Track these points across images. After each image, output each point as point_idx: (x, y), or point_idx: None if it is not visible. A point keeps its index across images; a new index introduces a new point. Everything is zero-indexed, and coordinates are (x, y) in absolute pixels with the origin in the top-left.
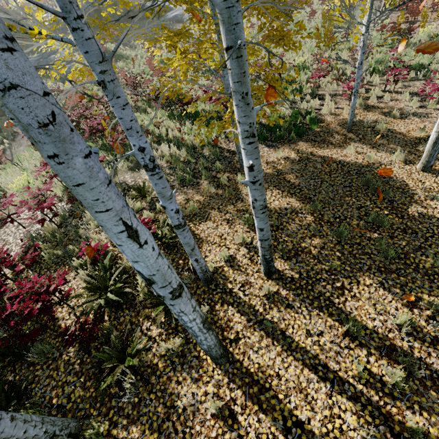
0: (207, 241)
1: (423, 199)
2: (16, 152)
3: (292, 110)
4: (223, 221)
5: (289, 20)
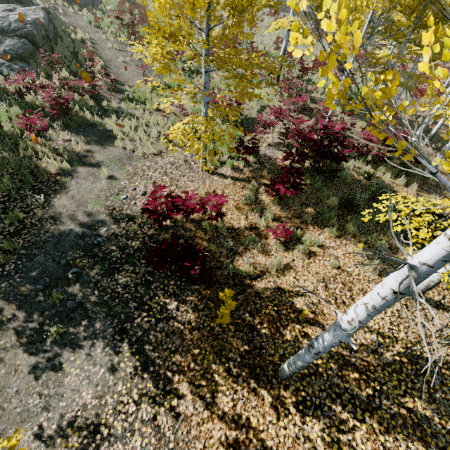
0: None
1: (439, 133)
2: (123, 73)
3: None
4: None
5: None
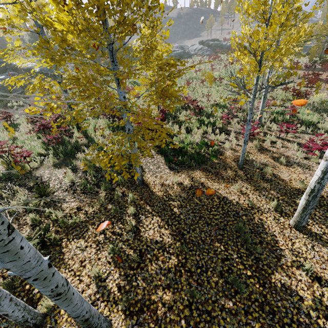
0: (67, 264)
1: (289, 265)
2: None
3: (201, 139)
4: (94, 243)
5: (173, 84)
